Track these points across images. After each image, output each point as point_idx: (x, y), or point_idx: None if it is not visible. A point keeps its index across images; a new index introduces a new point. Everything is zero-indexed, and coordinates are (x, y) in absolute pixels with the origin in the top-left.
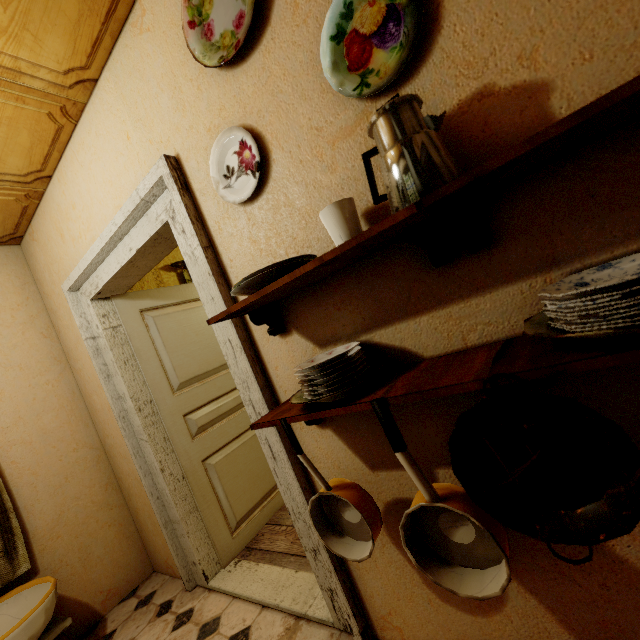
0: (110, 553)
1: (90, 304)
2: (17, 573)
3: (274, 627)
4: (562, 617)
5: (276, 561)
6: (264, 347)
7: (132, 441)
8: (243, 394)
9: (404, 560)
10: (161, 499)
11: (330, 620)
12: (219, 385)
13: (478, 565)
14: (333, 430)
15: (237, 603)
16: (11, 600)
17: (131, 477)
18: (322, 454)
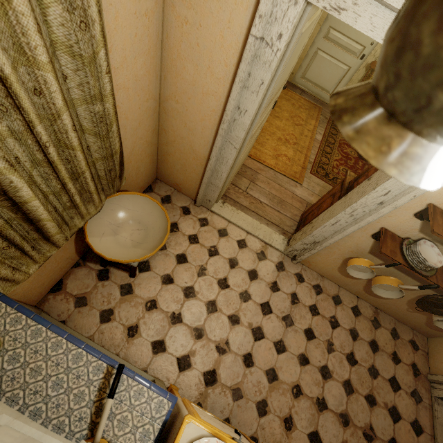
0: (145, 170)
1: (300, 4)
2: (121, 186)
3: (256, 244)
4: (366, 286)
5: (245, 211)
6: (399, 209)
7: (223, 140)
8: (356, 205)
9: (340, 263)
10: (212, 172)
11: (282, 251)
12: (269, 106)
13: (379, 287)
14: (375, 241)
15: (232, 226)
16: (117, 198)
17: (184, 141)
18: (357, 239)
